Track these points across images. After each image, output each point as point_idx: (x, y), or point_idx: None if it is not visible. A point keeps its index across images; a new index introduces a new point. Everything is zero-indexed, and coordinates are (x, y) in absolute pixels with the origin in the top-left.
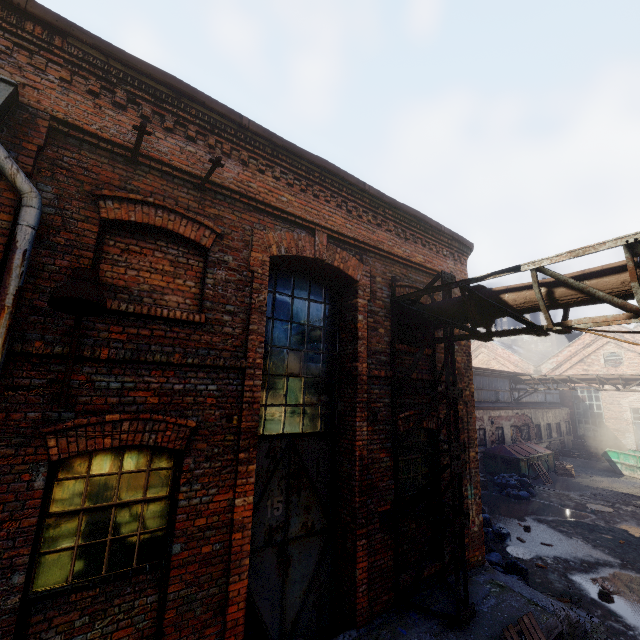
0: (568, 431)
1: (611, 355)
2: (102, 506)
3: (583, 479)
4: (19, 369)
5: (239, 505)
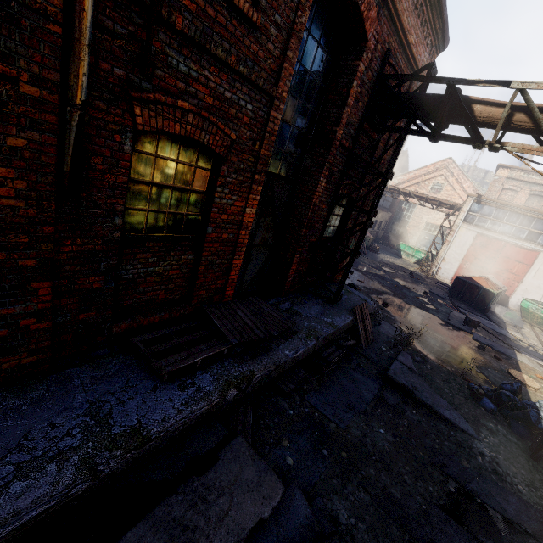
0: (383, 228)
1: (437, 185)
2: (165, 185)
3: (381, 255)
4: (101, 1)
5: (248, 213)
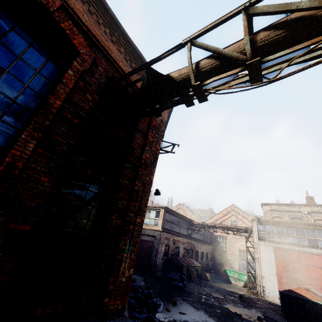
0: (211, 259)
1: (233, 221)
2: None
3: (213, 283)
4: None
5: None
